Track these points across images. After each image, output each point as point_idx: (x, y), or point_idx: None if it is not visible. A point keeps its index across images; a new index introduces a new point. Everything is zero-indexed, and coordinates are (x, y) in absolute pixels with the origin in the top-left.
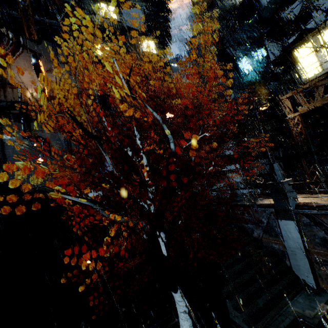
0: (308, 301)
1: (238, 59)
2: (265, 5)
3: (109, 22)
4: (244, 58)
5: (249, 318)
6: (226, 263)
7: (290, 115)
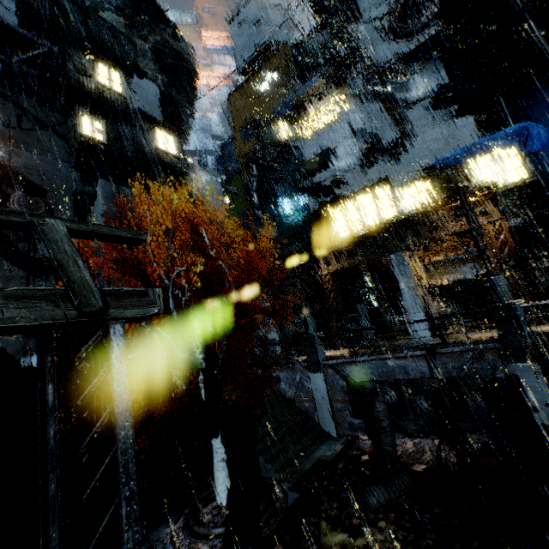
0: (329, 446)
1: (280, 195)
2: (307, 161)
3: (109, 94)
4: (286, 198)
5: (280, 468)
6: (259, 425)
7: (323, 272)
